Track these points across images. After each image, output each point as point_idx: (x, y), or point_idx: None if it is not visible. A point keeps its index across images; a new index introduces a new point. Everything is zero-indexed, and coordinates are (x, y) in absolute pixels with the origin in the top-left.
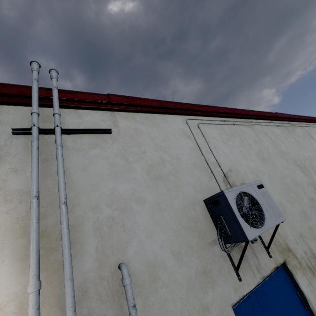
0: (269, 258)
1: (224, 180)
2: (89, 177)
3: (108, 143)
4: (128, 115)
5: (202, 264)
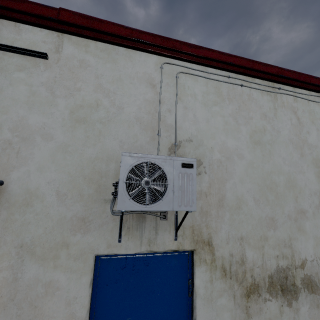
0: (172, 240)
1: (171, 148)
2: (3, 98)
3: (39, 70)
4: (80, 42)
5: (84, 213)
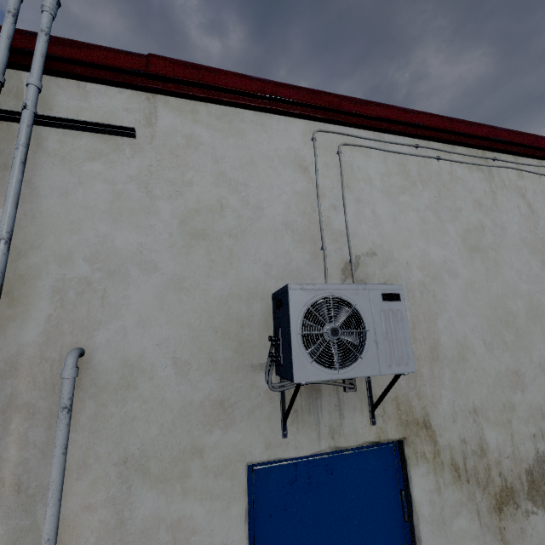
0: (368, 425)
1: (345, 269)
2: (70, 208)
3: (123, 156)
4: (184, 106)
5: (221, 392)
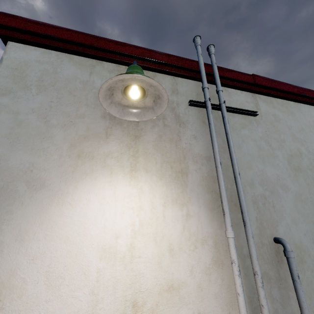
0: None
1: None
2: (243, 155)
3: (254, 126)
4: (267, 99)
5: None
